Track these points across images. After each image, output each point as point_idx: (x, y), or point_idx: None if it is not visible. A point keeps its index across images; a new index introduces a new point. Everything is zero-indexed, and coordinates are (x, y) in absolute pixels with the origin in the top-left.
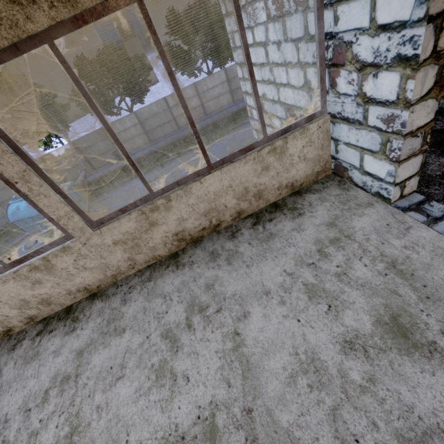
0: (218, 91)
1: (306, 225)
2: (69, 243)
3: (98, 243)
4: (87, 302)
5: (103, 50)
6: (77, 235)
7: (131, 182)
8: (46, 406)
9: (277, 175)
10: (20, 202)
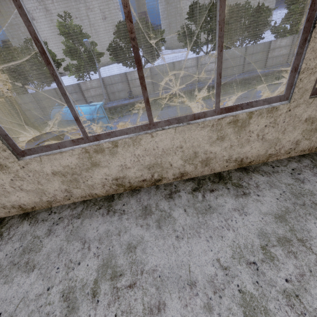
0: (211, 67)
1: None
2: (279, 104)
3: (297, 113)
4: (240, 173)
5: (139, 20)
6: (294, 97)
7: (136, 115)
8: (281, 265)
9: None
10: (61, 108)
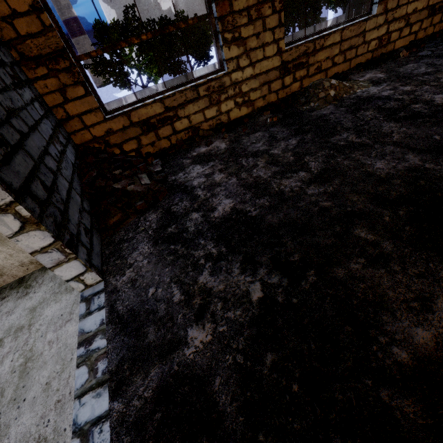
0: None
1: (19, 307)
2: None
3: None
4: None
5: None
6: None
7: None
8: None
9: (11, 256)
10: None
